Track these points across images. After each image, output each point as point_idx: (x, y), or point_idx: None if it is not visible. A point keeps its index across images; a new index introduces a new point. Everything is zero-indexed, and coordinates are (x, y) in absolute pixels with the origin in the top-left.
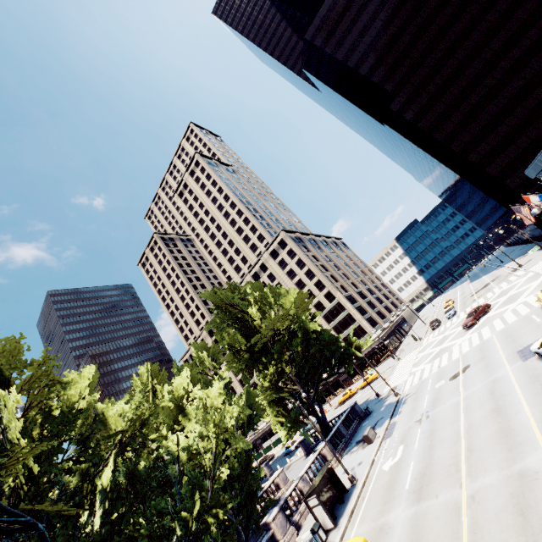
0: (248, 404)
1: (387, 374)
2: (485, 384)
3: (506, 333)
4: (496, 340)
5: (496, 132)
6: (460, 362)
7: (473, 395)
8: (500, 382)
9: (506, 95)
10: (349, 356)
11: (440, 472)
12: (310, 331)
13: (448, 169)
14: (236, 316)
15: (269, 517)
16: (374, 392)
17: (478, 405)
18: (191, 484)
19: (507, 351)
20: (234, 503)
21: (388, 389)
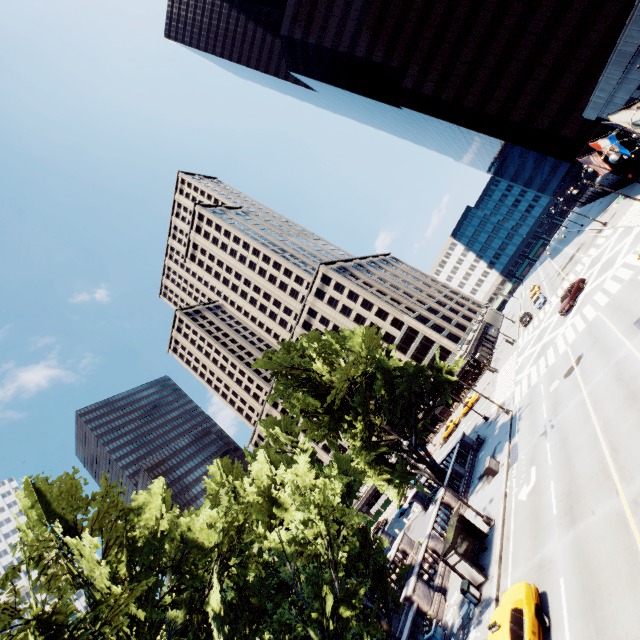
0: (342, 471)
1: (488, 392)
2: (608, 371)
3: (613, 306)
4: (604, 317)
5: (534, 78)
6: (570, 355)
7: (598, 387)
8: (625, 363)
9: (533, 31)
10: (442, 384)
11: (588, 484)
12: (390, 370)
13: (490, 138)
14: (301, 377)
15: (408, 589)
16: (480, 416)
17: (608, 396)
18: (312, 580)
19: (622, 326)
20: (366, 586)
21: (495, 409)
